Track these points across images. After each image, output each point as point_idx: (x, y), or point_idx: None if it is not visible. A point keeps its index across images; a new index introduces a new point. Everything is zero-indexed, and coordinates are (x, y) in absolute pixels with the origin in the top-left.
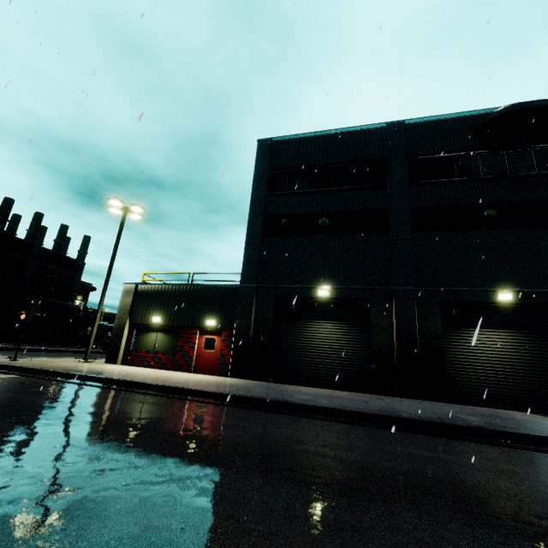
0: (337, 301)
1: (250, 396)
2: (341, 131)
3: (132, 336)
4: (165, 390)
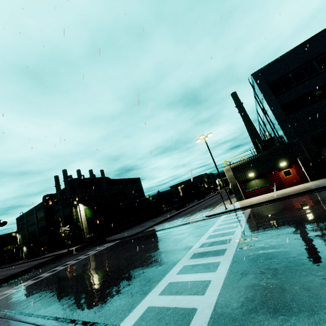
0: None
1: None
2: (299, 45)
3: (242, 186)
4: None
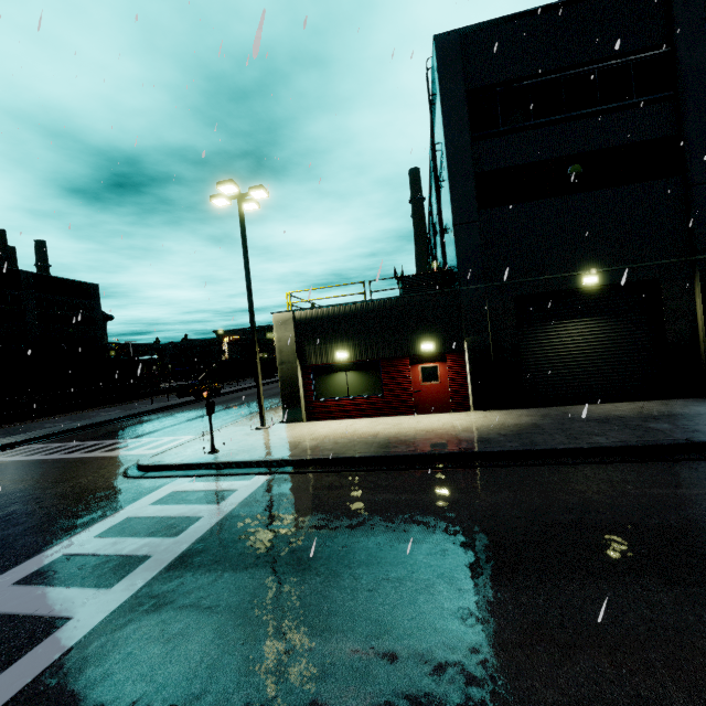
0: (605, 289)
1: (640, 444)
2: None
3: (310, 382)
4: (505, 456)
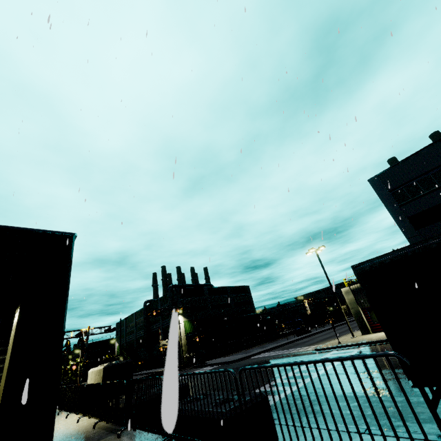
0: None
1: None
2: (423, 148)
3: (367, 315)
4: None
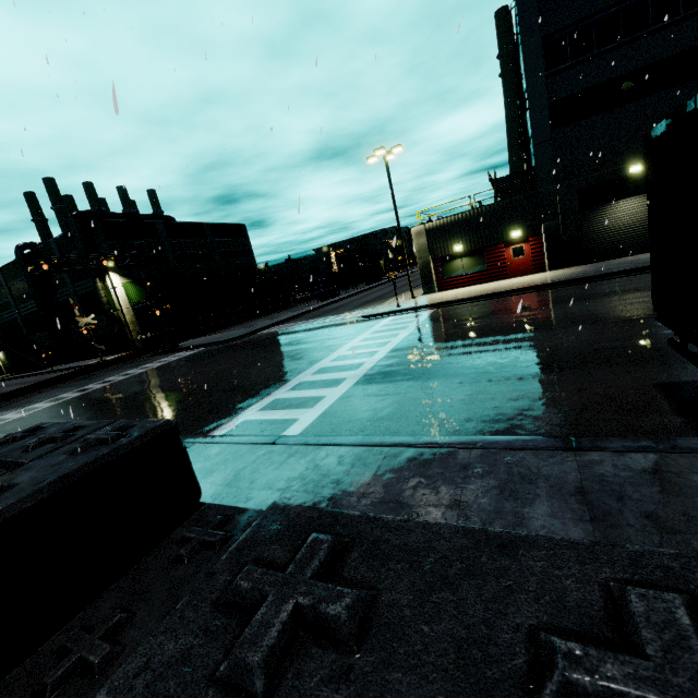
0: None
1: (631, 269)
2: None
3: (438, 268)
4: (557, 285)
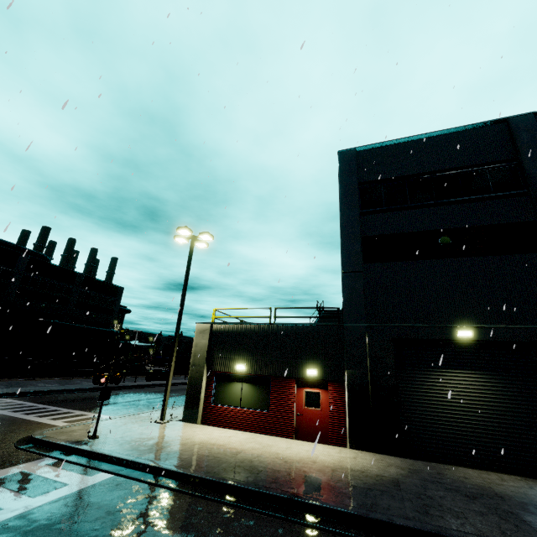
0: (483, 344)
1: None
2: (445, 132)
3: (211, 387)
4: (334, 517)
